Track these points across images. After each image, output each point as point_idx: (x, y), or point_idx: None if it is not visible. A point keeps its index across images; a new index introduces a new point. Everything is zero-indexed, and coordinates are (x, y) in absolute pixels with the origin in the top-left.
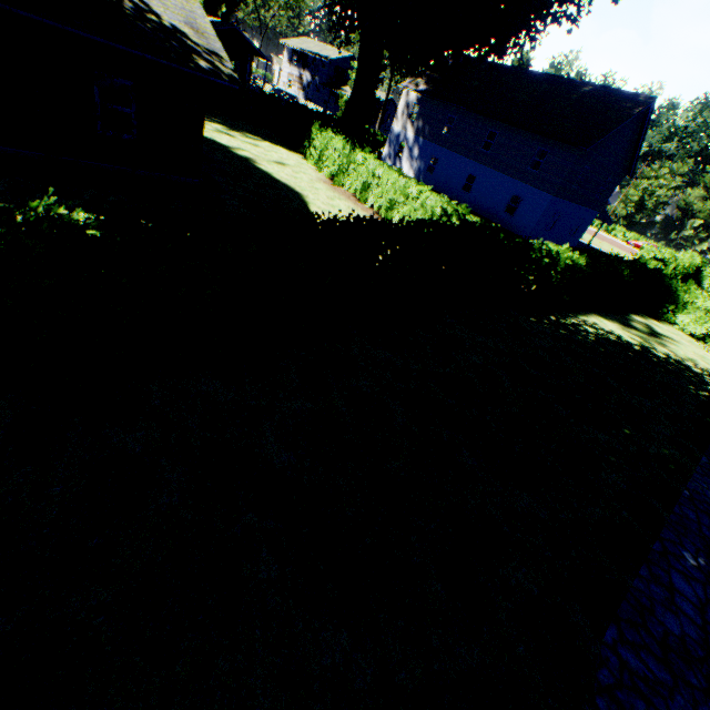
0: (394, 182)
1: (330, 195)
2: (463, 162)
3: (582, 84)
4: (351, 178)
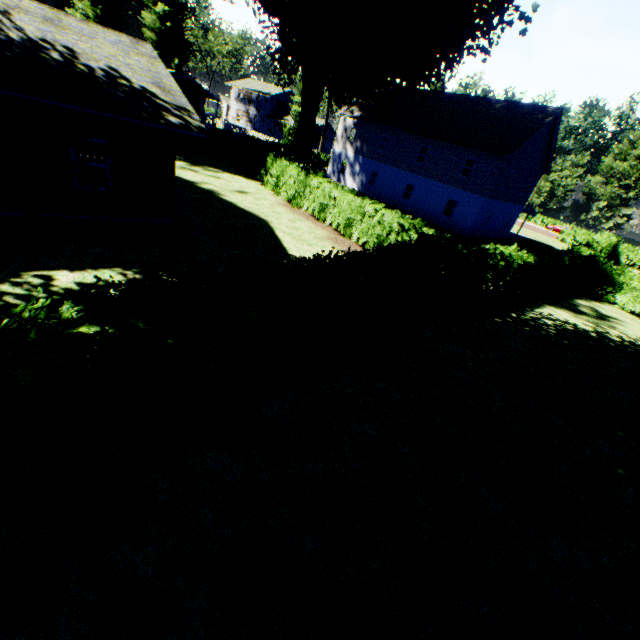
0: (350, 202)
1: (291, 218)
2: (400, 174)
3: (496, 101)
4: (308, 200)
